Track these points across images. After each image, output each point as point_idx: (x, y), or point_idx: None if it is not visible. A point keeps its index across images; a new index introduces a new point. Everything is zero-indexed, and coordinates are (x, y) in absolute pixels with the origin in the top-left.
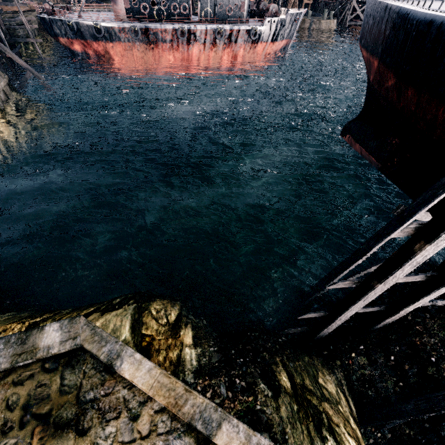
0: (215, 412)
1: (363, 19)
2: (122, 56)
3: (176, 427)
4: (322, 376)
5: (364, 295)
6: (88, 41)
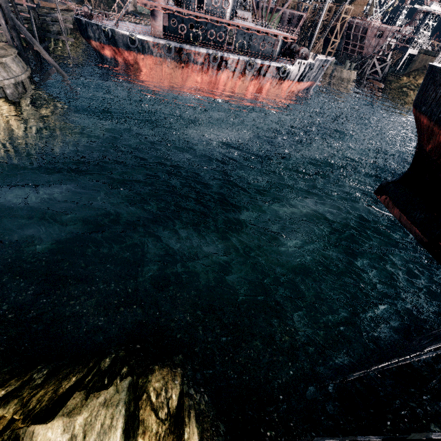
0: None
1: (421, 85)
2: (151, 69)
3: None
4: None
5: None
6: (120, 49)
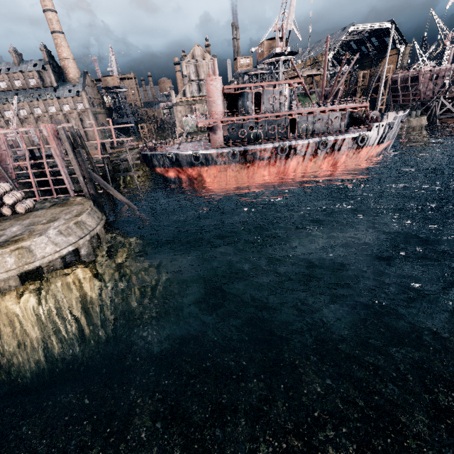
0: None
1: None
2: (215, 177)
3: None
4: None
5: None
6: (184, 168)
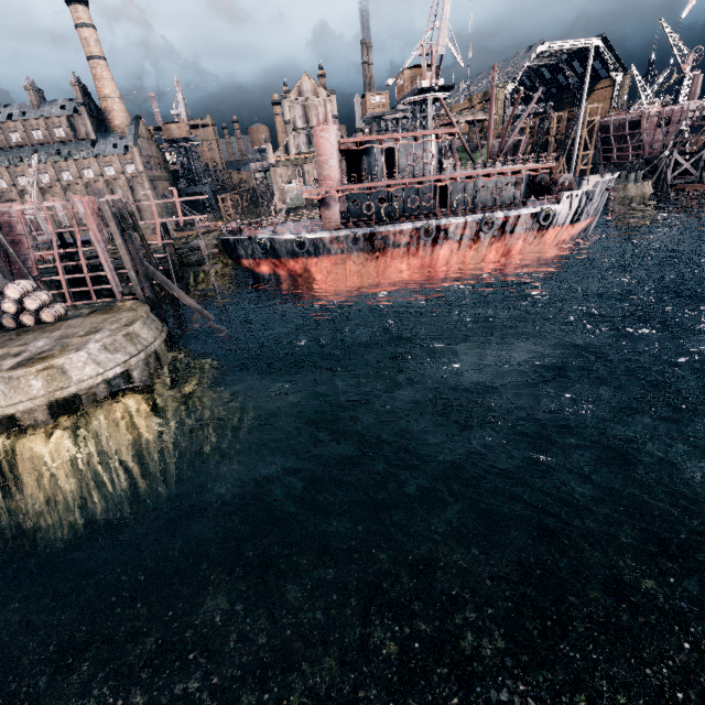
0: None
1: None
2: (328, 273)
3: None
4: None
5: None
6: (282, 259)
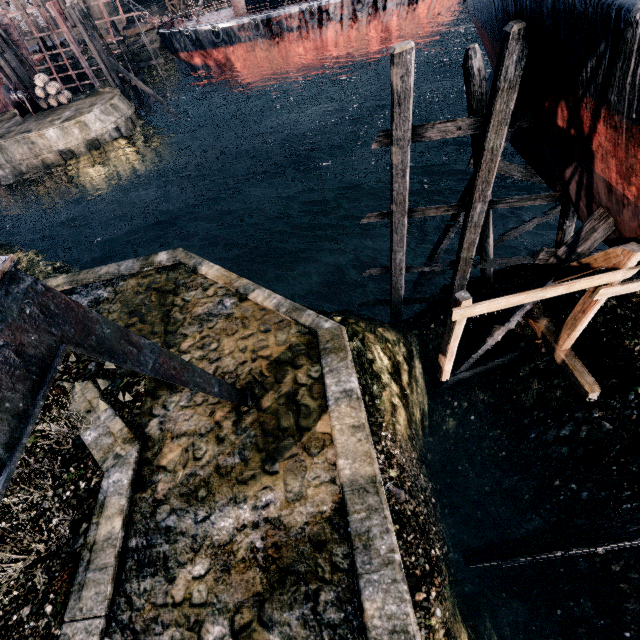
0: (253, 286)
1: None
2: (245, 61)
3: (229, 294)
4: (385, 329)
5: (391, 224)
6: (208, 50)
